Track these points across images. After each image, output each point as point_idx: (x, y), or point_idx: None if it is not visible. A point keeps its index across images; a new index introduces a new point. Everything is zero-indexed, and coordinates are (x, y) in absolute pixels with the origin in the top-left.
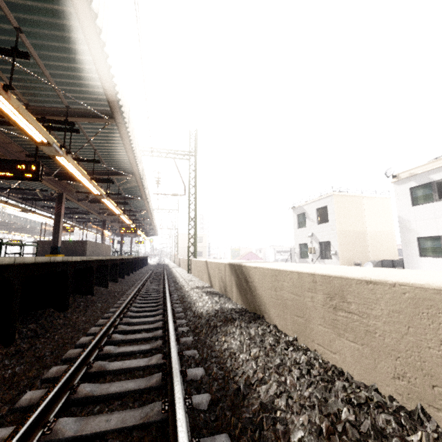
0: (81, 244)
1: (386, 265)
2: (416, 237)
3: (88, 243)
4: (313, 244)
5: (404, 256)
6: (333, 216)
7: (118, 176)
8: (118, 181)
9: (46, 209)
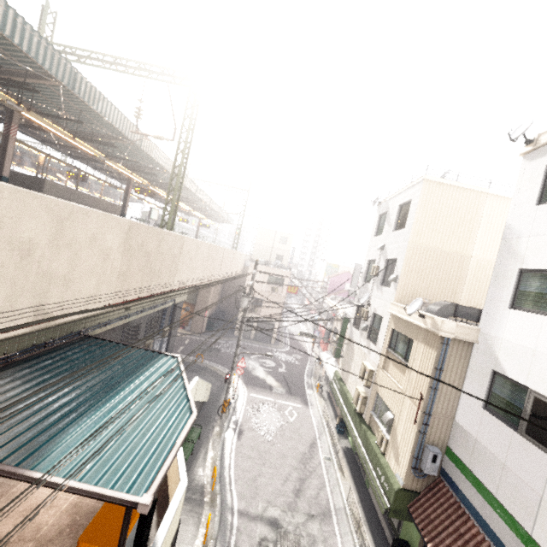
0: (38, 182)
1: (464, 315)
2: (518, 269)
3: (48, 183)
4: (380, 262)
5: (487, 302)
6: (412, 217)
7: (41, 81)
8: (74, 102)
9: (62, 150)
